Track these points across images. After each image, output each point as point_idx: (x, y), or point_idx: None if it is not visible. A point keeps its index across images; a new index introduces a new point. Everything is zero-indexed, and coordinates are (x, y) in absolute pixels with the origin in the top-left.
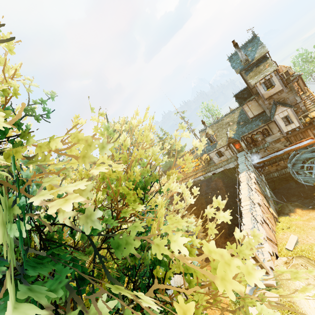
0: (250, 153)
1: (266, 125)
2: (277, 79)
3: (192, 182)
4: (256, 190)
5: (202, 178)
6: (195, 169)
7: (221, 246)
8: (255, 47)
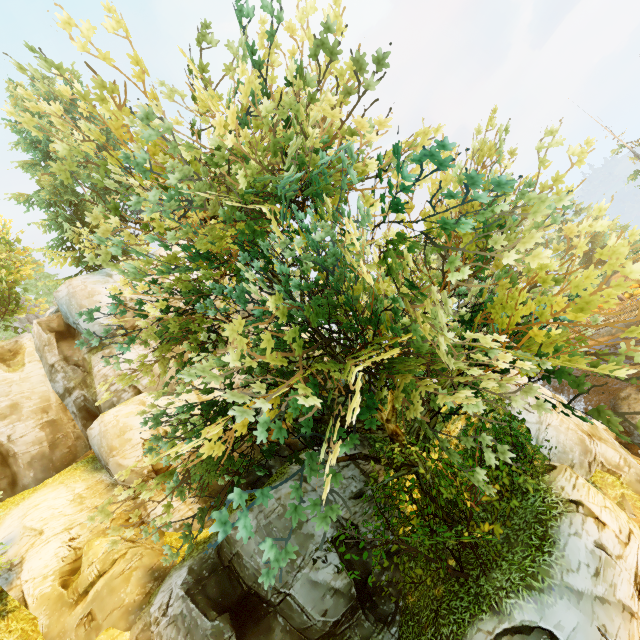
0: None
1: None
2: None
3: None
4: None
5: None
6: None
7: None
8: None
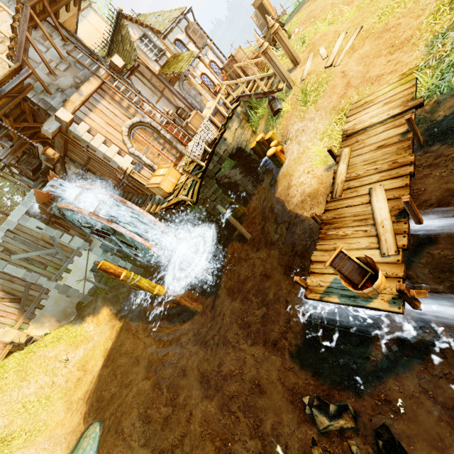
0: None
1: None
2: None
3: None
4: None
5: None
6: None
7: None
8: None
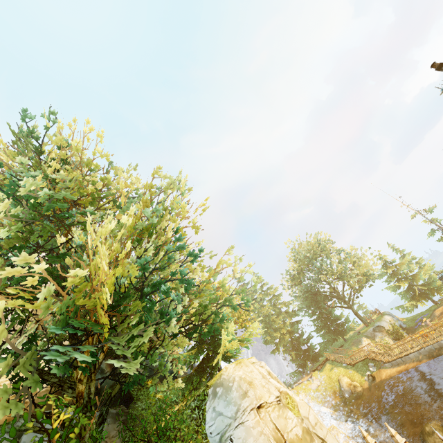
0: None
1: None
2: None
3: None
4: None
5: None
6: None
7: None
8: None
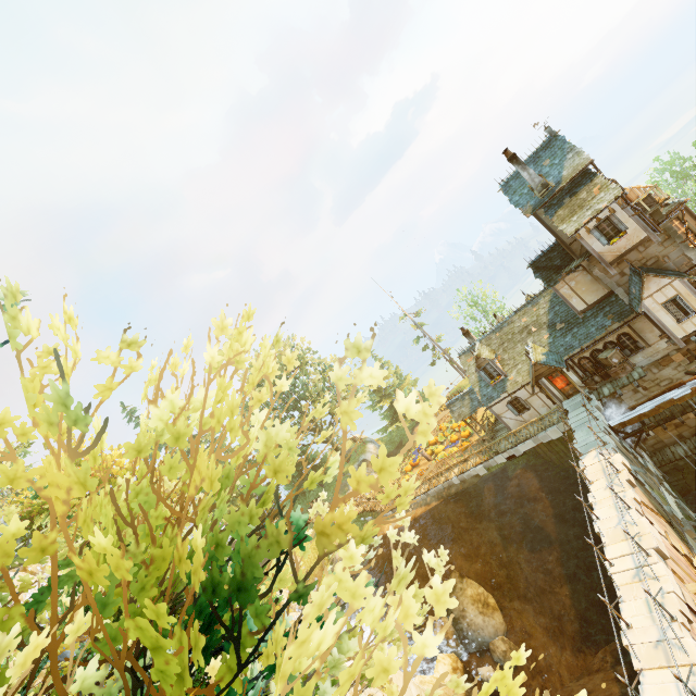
0: (598, 399)
1: (625, 326)
2: (628, 217)
3: (458, 482)
4: (639, 505)
5: (482, 471)
6: (461, 446)
7: (568, 692)
8: (559, 157)
